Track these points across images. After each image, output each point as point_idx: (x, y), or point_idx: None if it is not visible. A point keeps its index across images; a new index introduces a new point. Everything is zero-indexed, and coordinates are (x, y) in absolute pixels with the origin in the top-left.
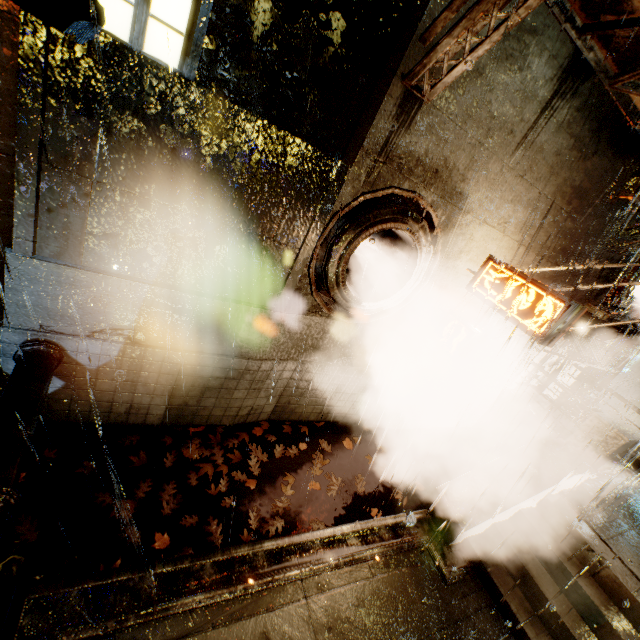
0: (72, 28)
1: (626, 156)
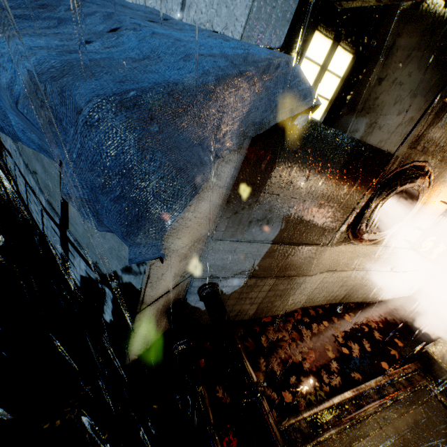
0: (296, 120)
1: None
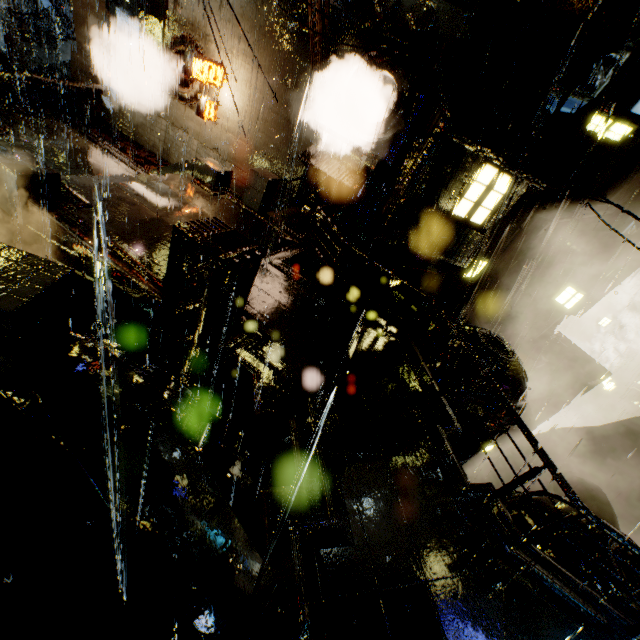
0: None
1: (285, 2)
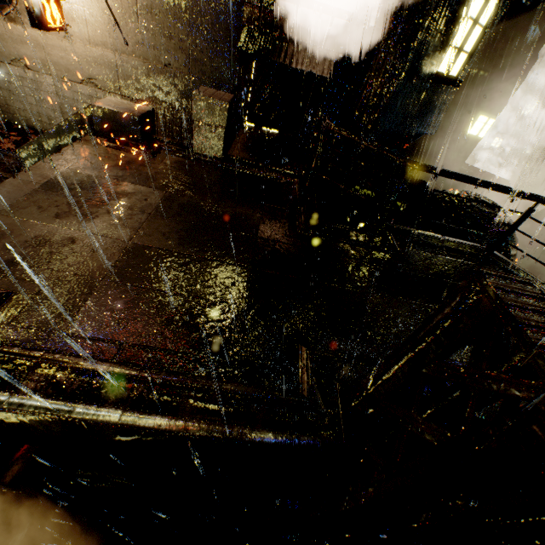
0: None
1: None
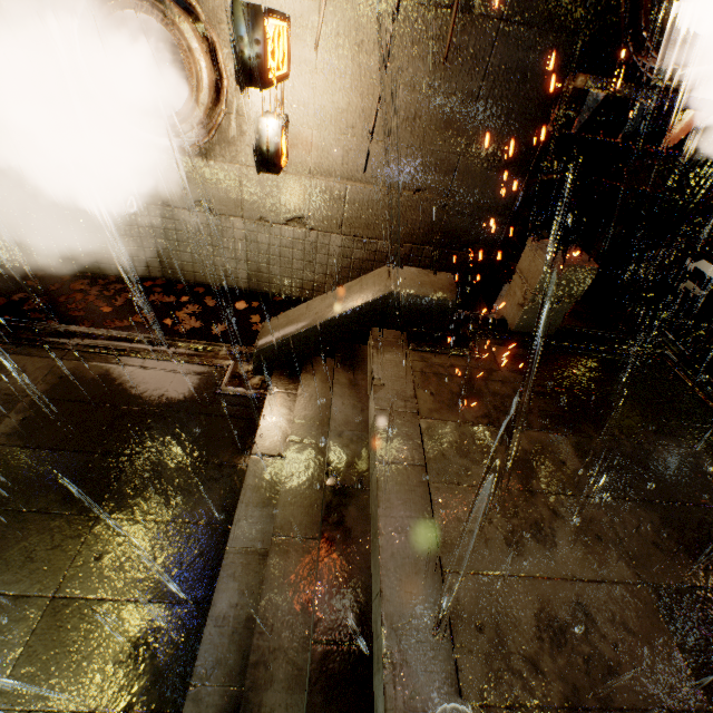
0: None
1: None
